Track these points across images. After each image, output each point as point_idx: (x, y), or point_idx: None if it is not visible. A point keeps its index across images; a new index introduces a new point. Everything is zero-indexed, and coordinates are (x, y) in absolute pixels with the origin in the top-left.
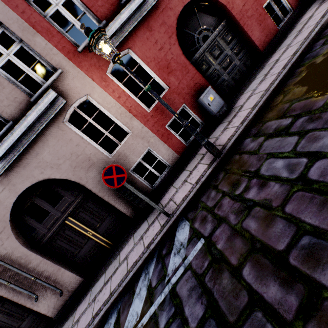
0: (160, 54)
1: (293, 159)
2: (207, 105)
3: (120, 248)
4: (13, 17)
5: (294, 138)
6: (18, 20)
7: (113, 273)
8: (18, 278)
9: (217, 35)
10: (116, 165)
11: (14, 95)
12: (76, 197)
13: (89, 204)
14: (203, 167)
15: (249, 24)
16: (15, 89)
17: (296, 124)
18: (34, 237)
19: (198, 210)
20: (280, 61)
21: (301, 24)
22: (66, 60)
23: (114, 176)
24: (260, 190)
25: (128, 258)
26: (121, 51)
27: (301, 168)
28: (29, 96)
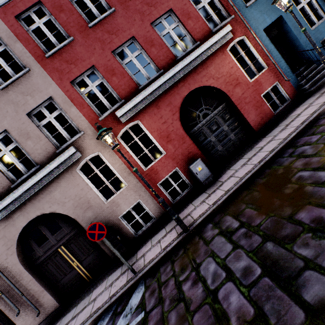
0: (163, 126)
1: (219, 269)
2: (195, 174)
3: (95, 285)
4: (60, 94)
5: (230, 246)
6: (63, 96)
7: (81, 310)
8: (10, 290)
9: (216, 113)
10: (99, 223)
11: (46, 146)
12: (71, 230)
13: (81, 238)
14: (174, 235)
15: (246, 109)
16: (48, 142)
17: (238, 232)
18: (31, 257)
19: (154, 279)
20: (262, 151)
21: (291, 118)
22: (89, 125)
23: (96, 231)
24: (191, 287)
25: (96, 300)
26: (132, 122)
27: (219, 282)
28: (57, 147)
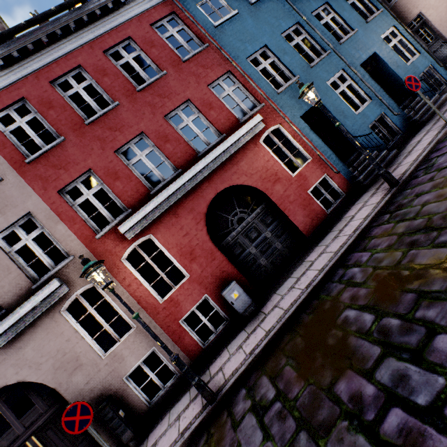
0: (184, 240)
1: None
2: (230, 303)
3: None
4: (43, 207)
5: (260, 435)
6: (46, 210)
7: None
8: None
9: (254, 217)
10: (83, 402)
11: (18, 281)
12: (49, 406)
13: None
14: (198, 406)
15: (291, 209)
16: (21, 274)
17: (272, 409)
18: None
19: None
20: (312, 269)
21: (345, 220)
22: (82, 246)
23: (77, 416)
24: None
25: None
26: (141, 237)
27: None
28: (34, 280)
